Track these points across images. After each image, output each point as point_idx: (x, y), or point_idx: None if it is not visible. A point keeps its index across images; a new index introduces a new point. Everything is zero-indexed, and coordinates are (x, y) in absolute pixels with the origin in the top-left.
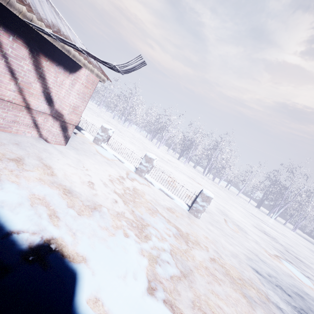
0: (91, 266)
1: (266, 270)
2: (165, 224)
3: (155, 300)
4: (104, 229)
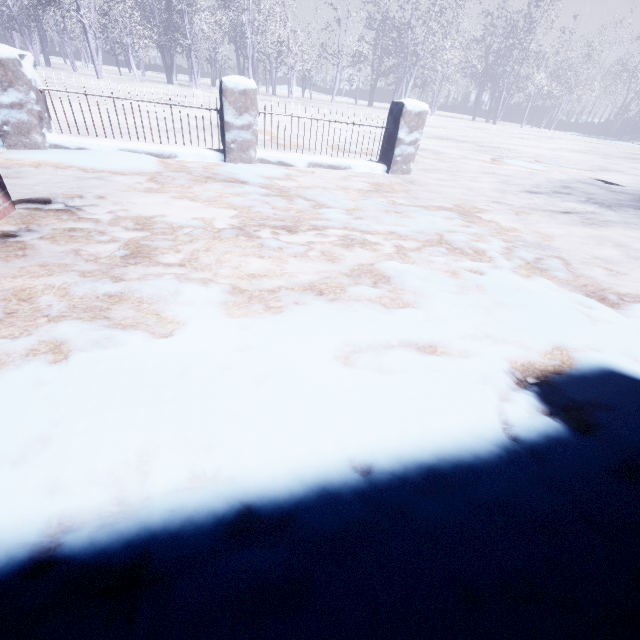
0: (579, 346)
1: (523, 184)
2: (434, 215)
3: (626, 307)
4: (465, 293)
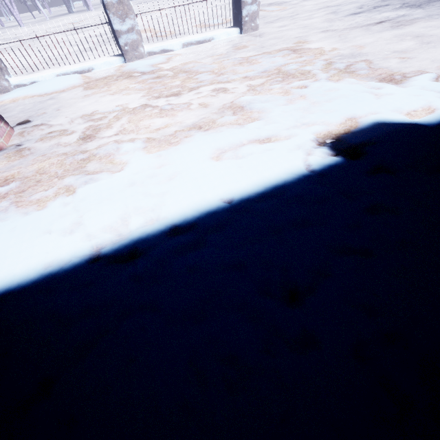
0: (364, 114)
1: (350, 8)
2: (275, 56)
3: (406, 81)
4: (292, 103)
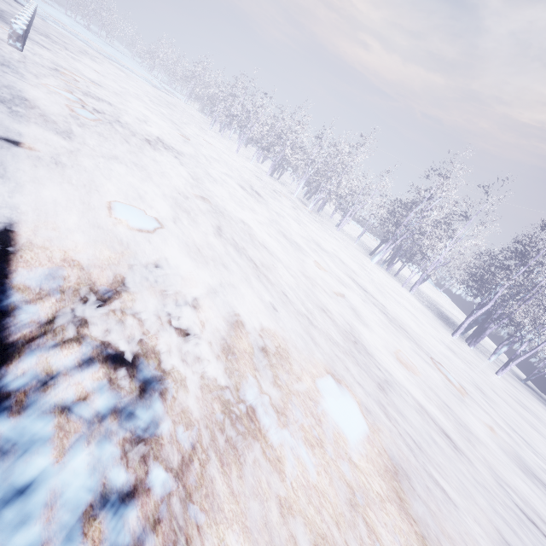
0: None
1: (3, 54)
2: None
3: None
4: None
